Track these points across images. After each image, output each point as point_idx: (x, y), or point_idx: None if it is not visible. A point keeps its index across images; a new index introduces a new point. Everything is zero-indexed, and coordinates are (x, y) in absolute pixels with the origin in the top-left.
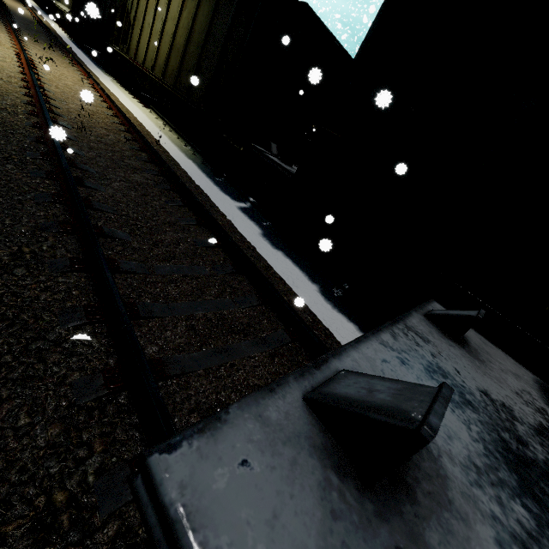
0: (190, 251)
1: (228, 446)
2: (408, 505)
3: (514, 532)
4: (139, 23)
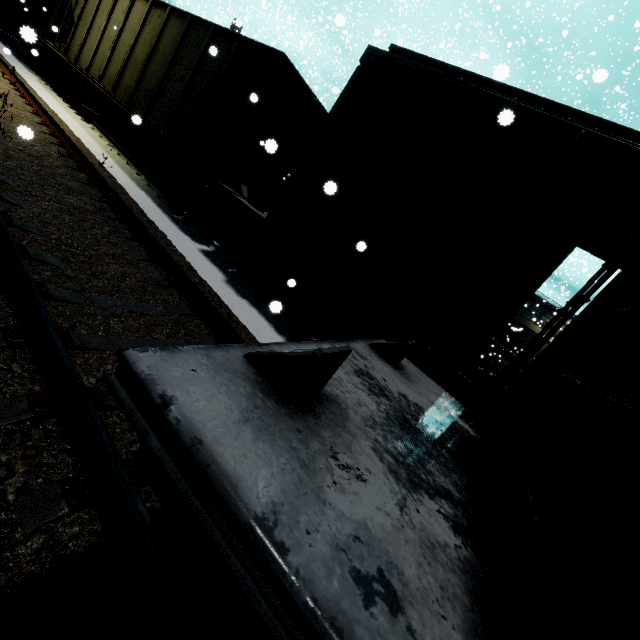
0: (138, 287)
1: (183, 361)
2: (313, 419)
3: (388, 449)
4: (86, 23)
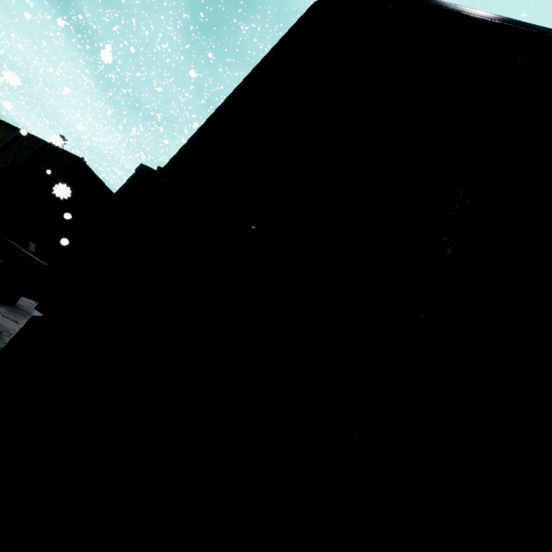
0: None
1: None
2: None
3: None
4: None
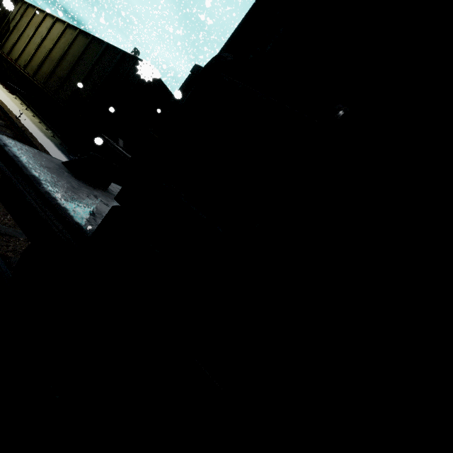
0: None
1: (22, 146)
2: (92, 188)
3: None
4: (18, 32)
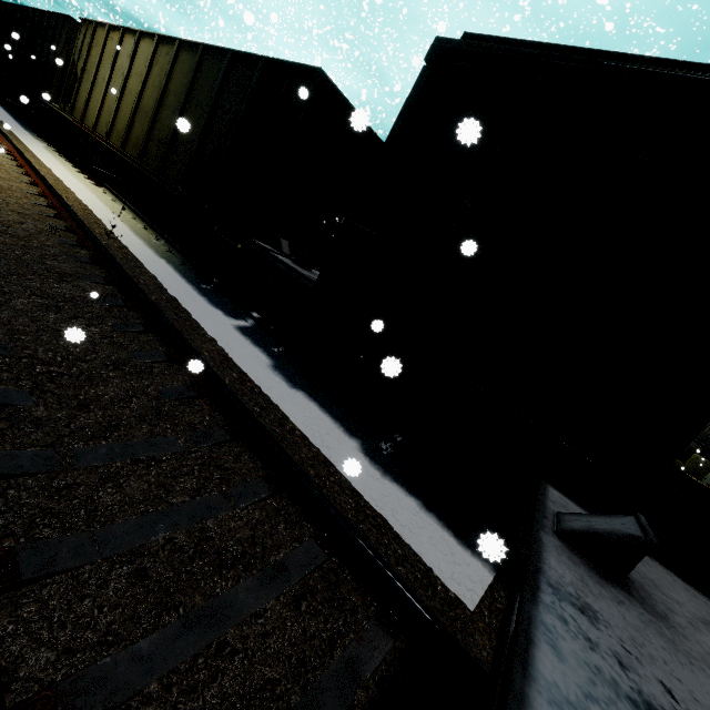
0: (149, 411)
1: None
2: None
3: None
4: (90, 77)
